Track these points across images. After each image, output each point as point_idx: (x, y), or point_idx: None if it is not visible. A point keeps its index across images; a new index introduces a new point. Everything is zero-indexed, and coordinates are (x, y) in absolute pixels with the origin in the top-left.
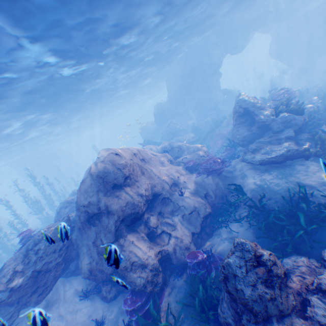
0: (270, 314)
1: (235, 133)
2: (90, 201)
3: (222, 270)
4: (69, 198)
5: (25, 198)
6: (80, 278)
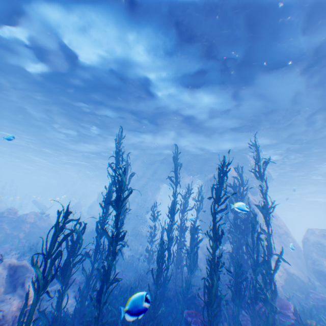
0: None
1: None
2: None
3: None
4: None
5: None
6: None
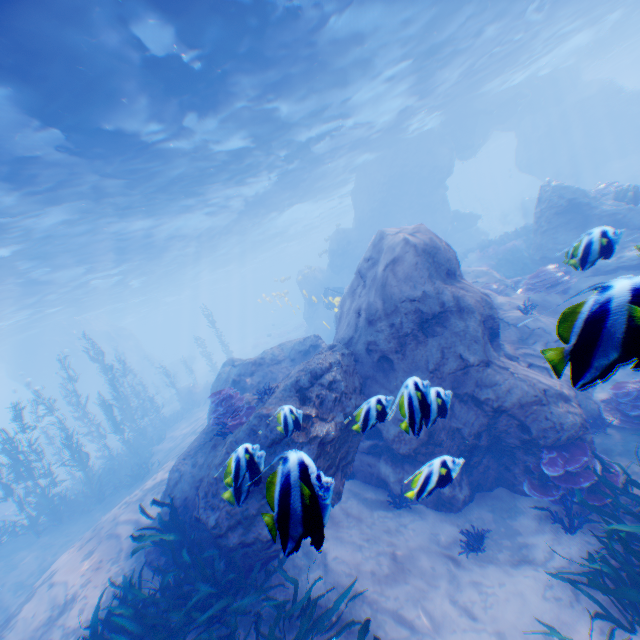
0: None
1: (548, 243)
2: (423, 291)
3: None
4: (252, 357)
5: (79, 399)
6: (356, 483)
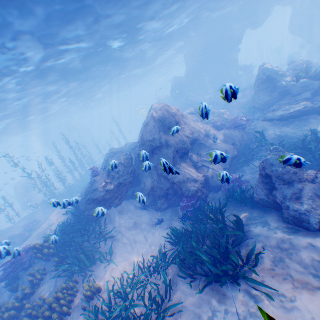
0: (293, 180)
1: (256, 99)
2: (154, 138)
3: (262, 164)
4: (114, 151)
5: (62, 159)
6: (136, 201)
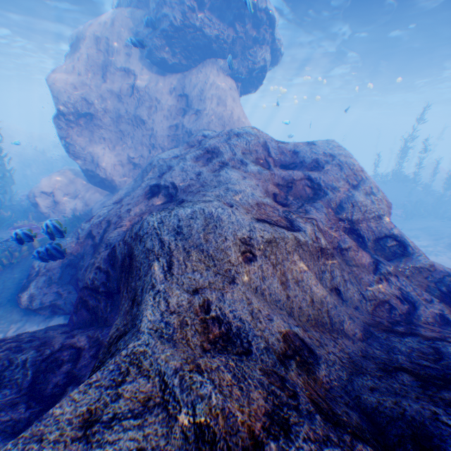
0: None
1: None
2: None
3: None
4: None
5: None
6: None
